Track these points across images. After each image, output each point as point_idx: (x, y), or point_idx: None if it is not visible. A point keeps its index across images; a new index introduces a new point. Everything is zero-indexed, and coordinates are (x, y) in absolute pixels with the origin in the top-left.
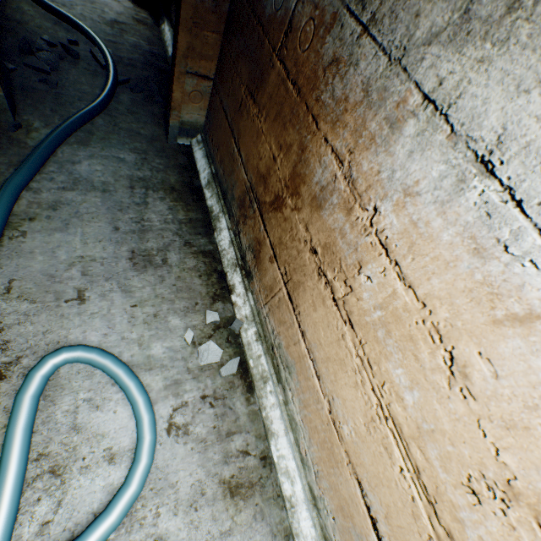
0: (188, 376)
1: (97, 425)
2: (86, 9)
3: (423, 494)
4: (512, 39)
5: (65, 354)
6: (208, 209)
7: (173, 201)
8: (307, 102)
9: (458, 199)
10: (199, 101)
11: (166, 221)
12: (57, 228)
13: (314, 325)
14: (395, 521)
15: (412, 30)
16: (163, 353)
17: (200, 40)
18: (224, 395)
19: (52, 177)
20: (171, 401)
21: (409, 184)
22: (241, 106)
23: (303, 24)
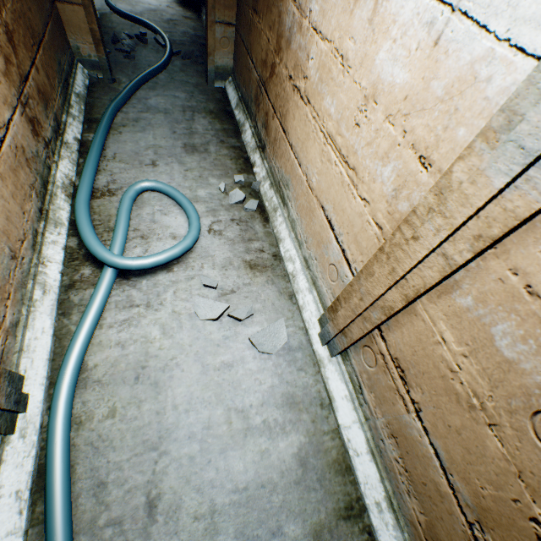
0: (222, 209)
1: (166, 222)
2: (151, 16)
3: (343, 162)
4: None
5: (146, 182)
6: (237, 122)
7: (212, 119)
8: None
9: None
10: (227, 47)
11: (207, 129)
12: (138, 131)
13: (295, 131)
14: (337, 204)
15: None
16: (205, 196)
17: None
18: (247, 221)
19: (135, 106)
20: (210, 218)
21: None
22: (250, 26)
23: None
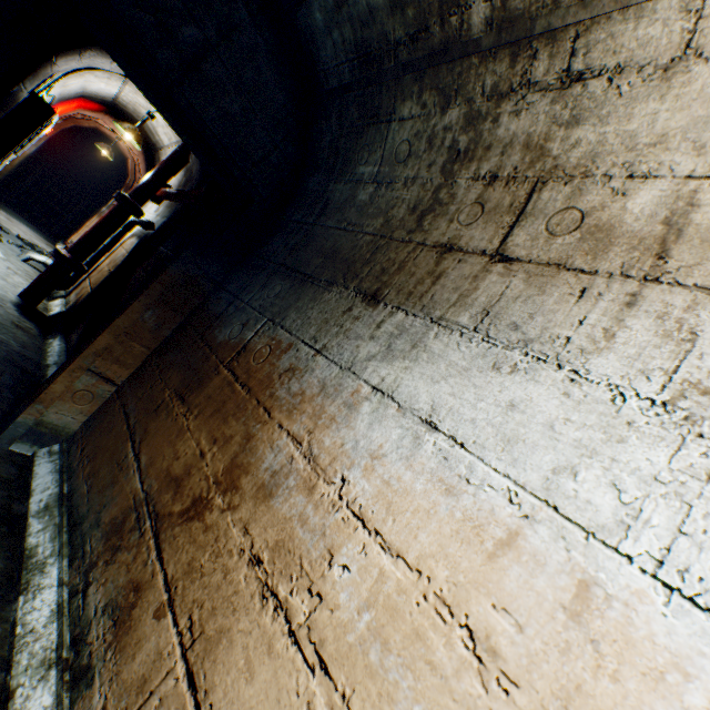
0: None
1: None
2: None
3: None
4: (420, 359)
5: None
6: (25, 550)
7: None
8: (259, 397)
9: (419, 452)
10: (85, 402)
11: None
12: None
13: None
14: None
15: (356, 353)
16: None
17: (125, 347)
18: None
19: None
20: None
21: (374, 448)
22: (160, 406)
23: (259, 347)
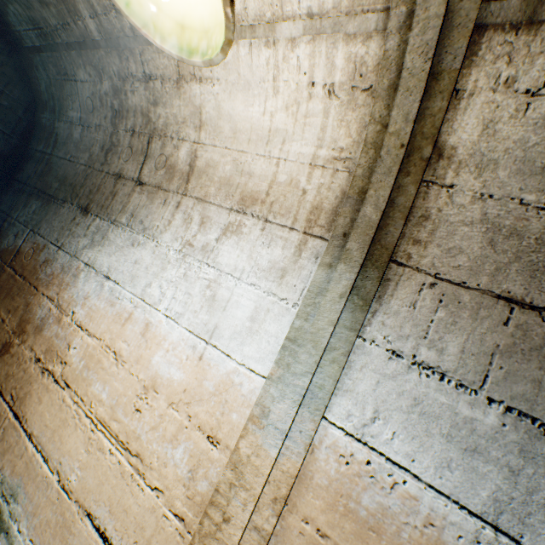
0: None
1: None
2: None
3: (123, 449)
4: (106, 245)
5: None
6: None
7: None
8: (31, 281)
9: (103, 291)
10: None
11: None
12: None
13: (41, 416)
14: (116, 502)
15: (78, 246)
16: None
17: None
18: None
19: None
20: None
21: (86, 294)
22: None
23: (27, 250)
